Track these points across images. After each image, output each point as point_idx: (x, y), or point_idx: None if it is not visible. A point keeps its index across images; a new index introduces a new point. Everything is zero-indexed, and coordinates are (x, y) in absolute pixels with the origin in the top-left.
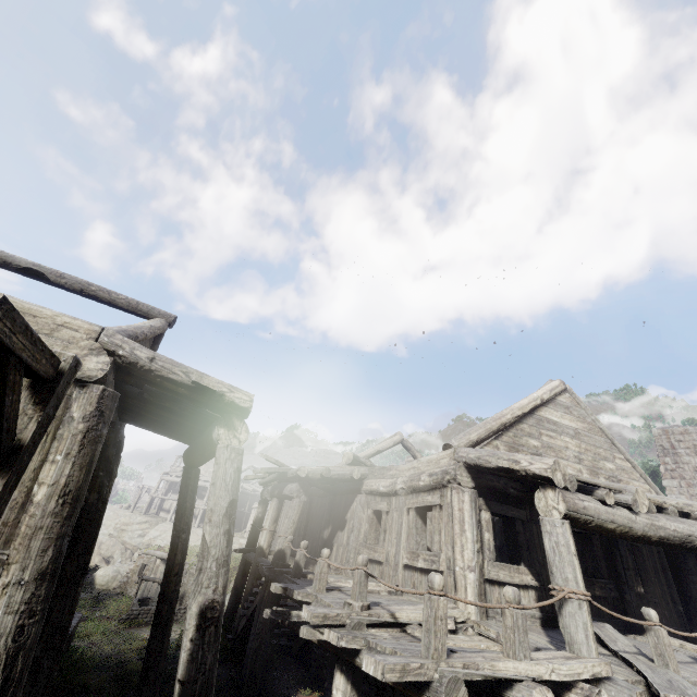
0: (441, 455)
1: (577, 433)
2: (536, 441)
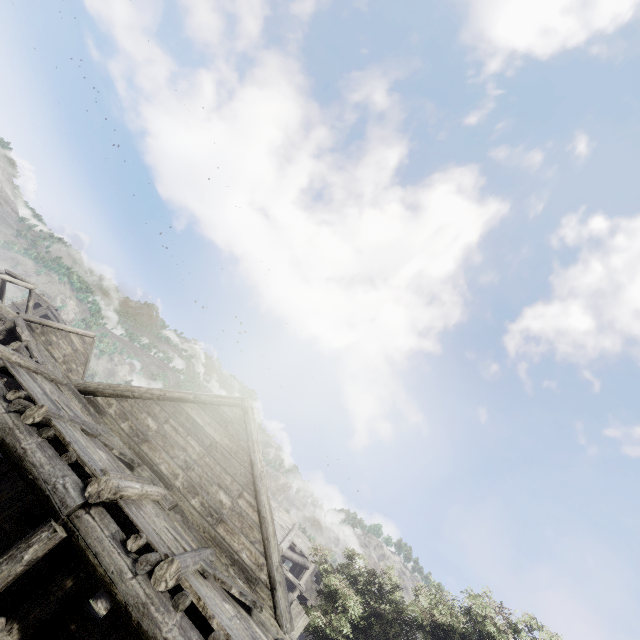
0: (14, 313)
1: (77, 350)
2: (56, 339)
